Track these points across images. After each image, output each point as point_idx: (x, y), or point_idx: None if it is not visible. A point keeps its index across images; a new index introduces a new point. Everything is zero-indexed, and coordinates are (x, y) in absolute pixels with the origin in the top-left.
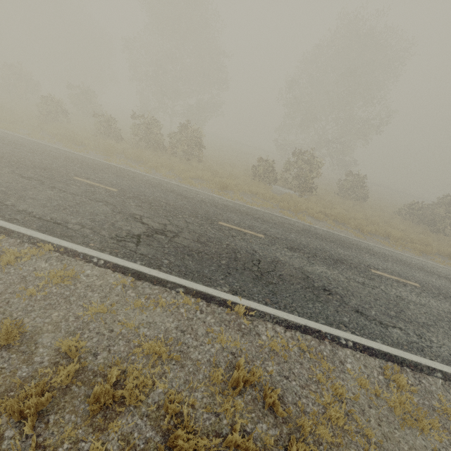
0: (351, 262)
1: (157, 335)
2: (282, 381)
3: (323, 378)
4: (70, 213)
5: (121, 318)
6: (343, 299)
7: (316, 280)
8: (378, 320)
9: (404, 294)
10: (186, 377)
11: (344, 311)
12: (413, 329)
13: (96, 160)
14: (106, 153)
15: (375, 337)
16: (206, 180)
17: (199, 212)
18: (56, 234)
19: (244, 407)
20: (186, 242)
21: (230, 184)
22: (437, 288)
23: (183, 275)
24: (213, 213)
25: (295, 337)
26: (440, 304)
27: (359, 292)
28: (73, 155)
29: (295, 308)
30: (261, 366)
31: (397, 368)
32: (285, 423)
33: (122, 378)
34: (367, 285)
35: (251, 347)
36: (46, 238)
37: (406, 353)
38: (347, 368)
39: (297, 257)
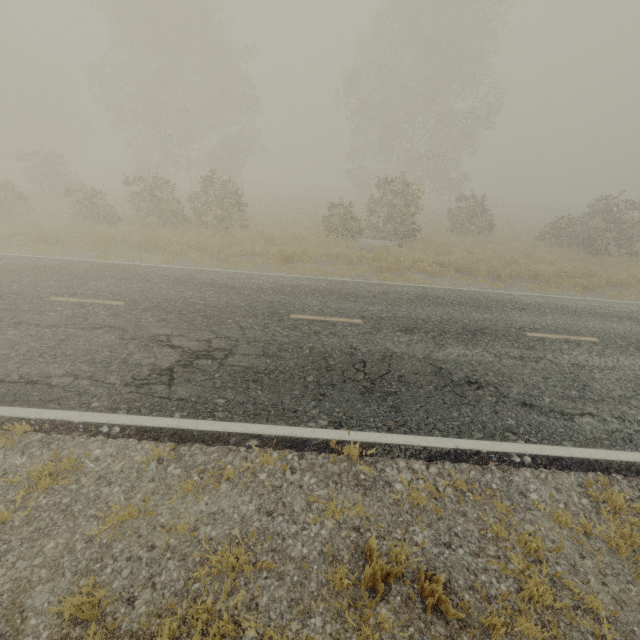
0: (496, 329)
1: (229, 533)
2: (443, 554)
3: (502, 530)
4: (52, 360)
5: (165, 520)
6: (500, 391)
7: (453, 370)
8: (558, 411)
9: (582, 358)
10: (290, 595)
11: (506, 410)
12: (609, 410)
13: (84, 261)
14: (98, 247)
15: (561, 439)
16: (260, 254)
17: (257, 307)
18: (31, 401)
19: (395, 620)
20: (246, 360)
21: (295, 253)
22: (622, 337)
23: (252, 416)
24: (279, 303)
25: (445, 473)
26: (634, 360)
27: (520, 373)
28: (45, 262)
29: (434, 424)
30: (405, 537)
31: (603, 480)
32: (463, 629)
33: (183, 631)
34: (527, 358)
35: (383, 508)
36: (15, 413)
37: (610, 451)
38: (532, 500)
39: (418, 341)
